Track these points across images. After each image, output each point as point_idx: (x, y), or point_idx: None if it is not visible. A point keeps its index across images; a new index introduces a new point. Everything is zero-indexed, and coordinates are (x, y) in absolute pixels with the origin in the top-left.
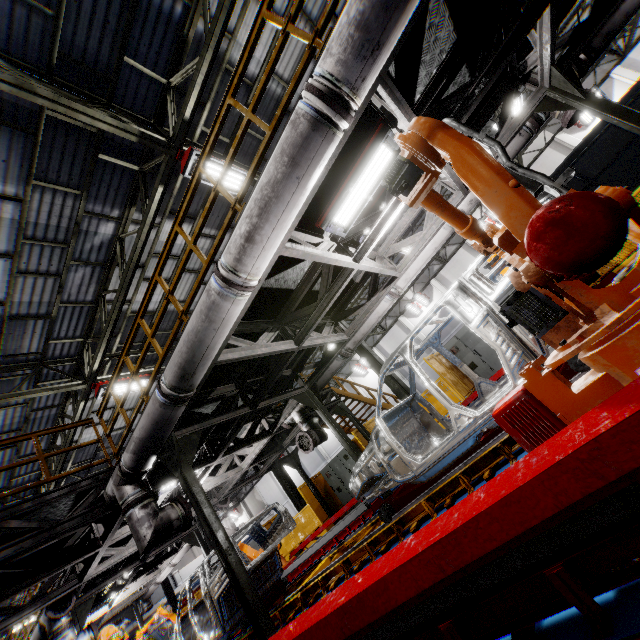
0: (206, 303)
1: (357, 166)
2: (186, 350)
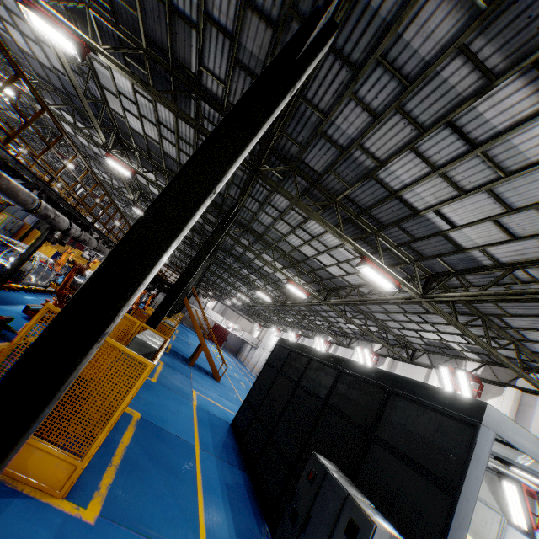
0: None
1: None
2: None
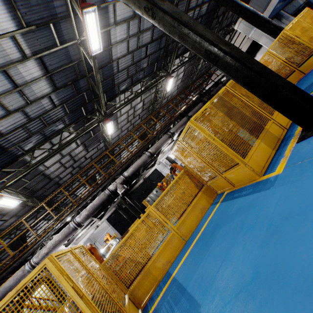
0: (21, 275)
1: None
2: (2, 295)
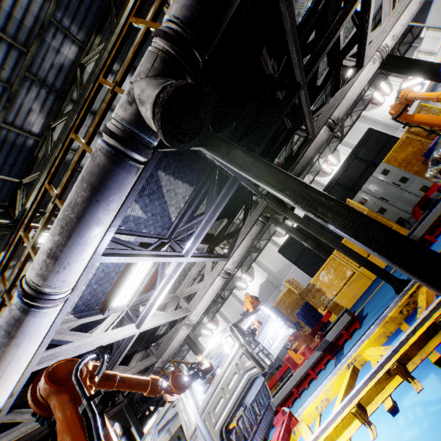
0: None
1: (124, 272)
2: None
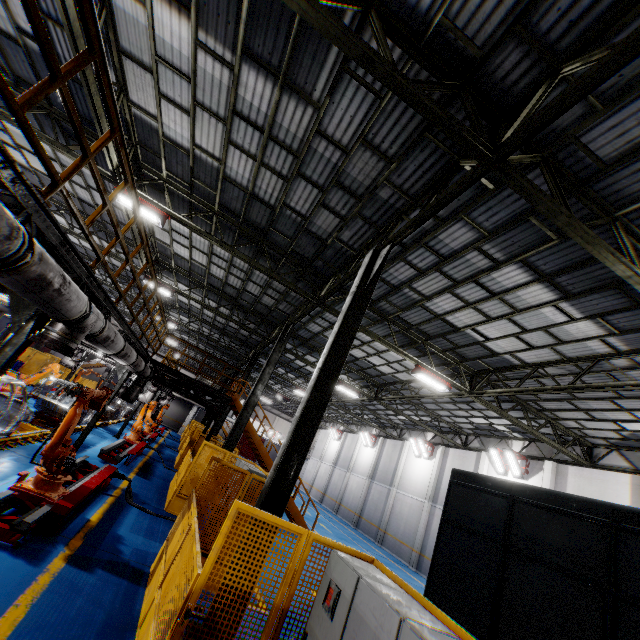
0: None
1: None
2: None
